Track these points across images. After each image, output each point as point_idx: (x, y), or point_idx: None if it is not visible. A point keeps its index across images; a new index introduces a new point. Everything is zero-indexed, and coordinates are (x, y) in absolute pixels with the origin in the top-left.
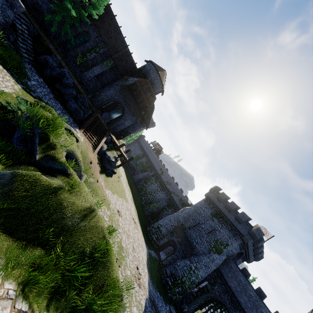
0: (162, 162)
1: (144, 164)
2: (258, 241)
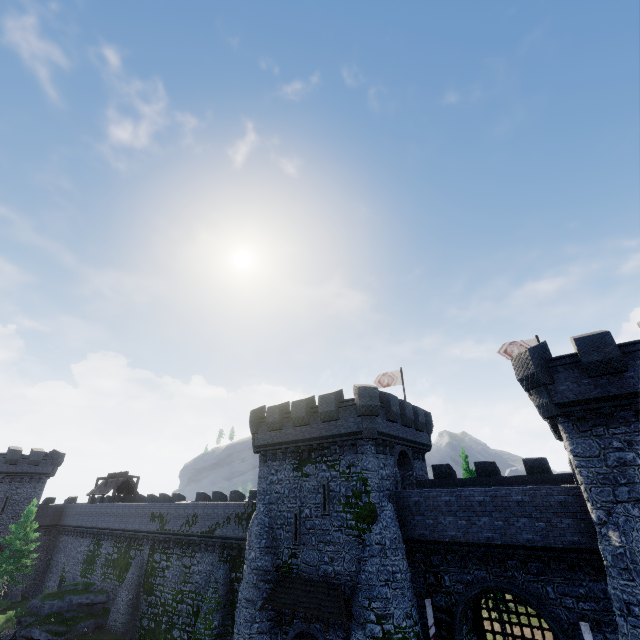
0: (154, 495)
1: (114, 556)
2: (388, 407)
